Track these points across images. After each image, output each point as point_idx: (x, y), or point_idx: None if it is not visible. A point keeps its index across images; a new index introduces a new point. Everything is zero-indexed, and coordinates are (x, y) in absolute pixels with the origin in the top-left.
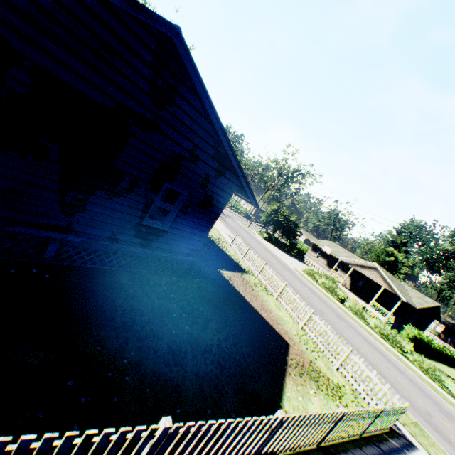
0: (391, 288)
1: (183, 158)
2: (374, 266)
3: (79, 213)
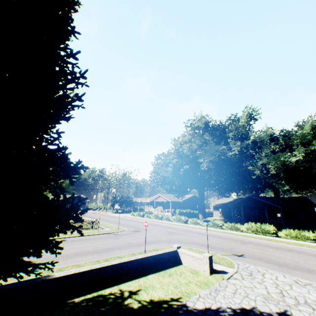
0: (167, 199)
1: None
2: (159, 195)
3: None
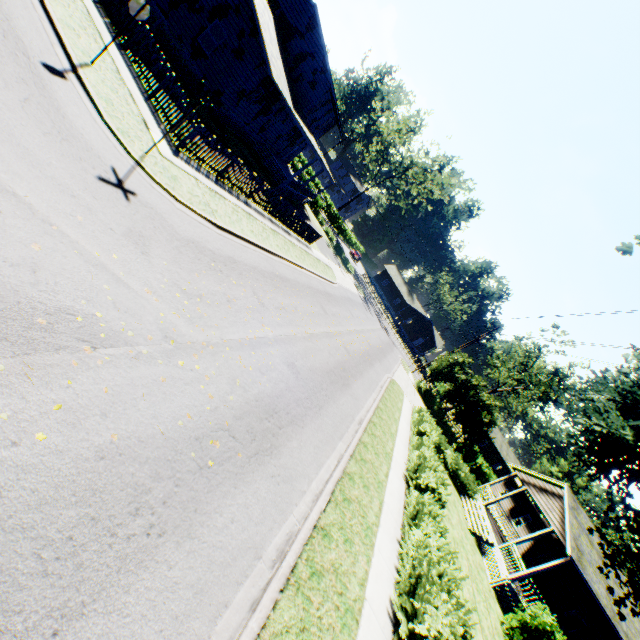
0: (564, 534)
1: (231, 8)
2: (563, 493)
3: (174, 11)
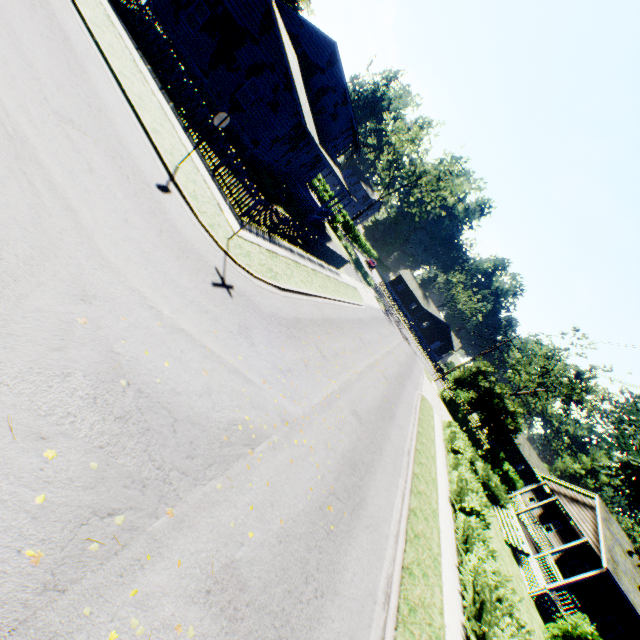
0: (598, 545)
1: (266, 66)
2: (594, 504)
3: (214, 71)
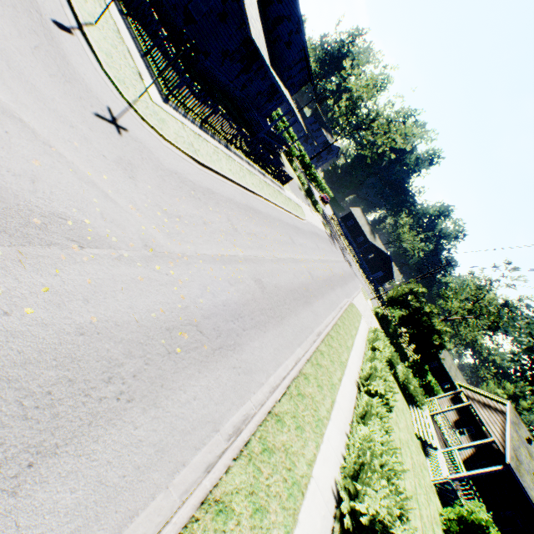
0: (504, 445)
1: None
2: (506, 409)
3: None
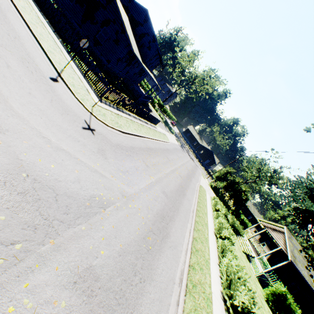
0: (286, 250)
1: (111, 21)
2: (284, 230)
3: (84, 24)
